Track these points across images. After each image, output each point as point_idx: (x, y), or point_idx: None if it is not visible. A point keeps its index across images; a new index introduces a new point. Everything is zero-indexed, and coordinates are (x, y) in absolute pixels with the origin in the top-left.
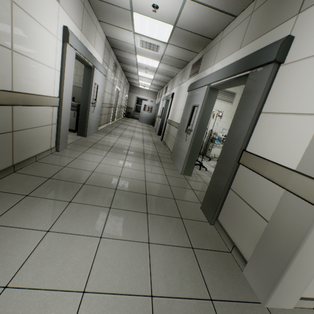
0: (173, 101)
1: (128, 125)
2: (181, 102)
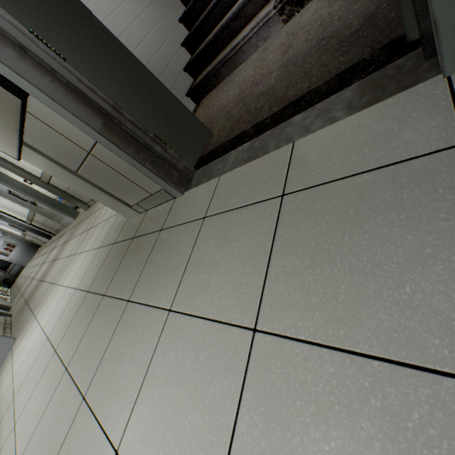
0: (3, 209)
1: (23, 277)
2: (4, 202)
